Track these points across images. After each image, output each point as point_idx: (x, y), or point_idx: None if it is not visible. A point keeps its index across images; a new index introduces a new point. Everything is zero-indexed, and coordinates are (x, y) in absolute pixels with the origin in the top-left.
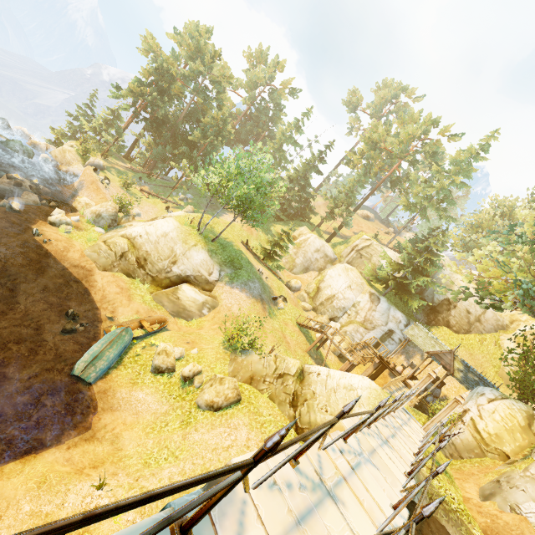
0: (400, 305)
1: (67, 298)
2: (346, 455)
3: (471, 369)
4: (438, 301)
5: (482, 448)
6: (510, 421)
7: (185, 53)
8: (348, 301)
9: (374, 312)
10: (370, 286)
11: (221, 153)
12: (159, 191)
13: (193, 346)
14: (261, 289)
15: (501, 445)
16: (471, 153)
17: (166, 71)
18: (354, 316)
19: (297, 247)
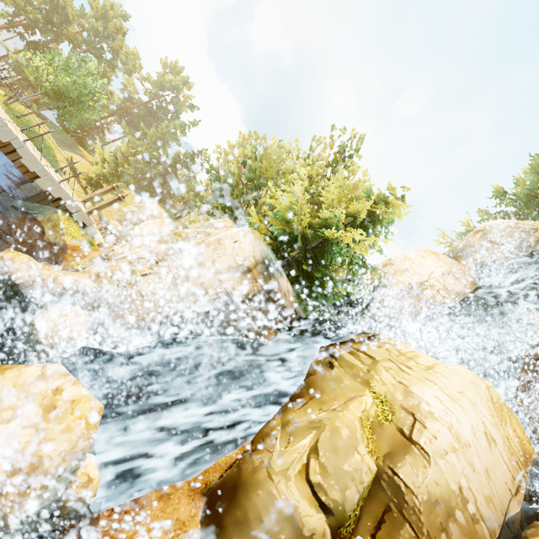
0: None
1: None
2: None
3: None
4: None
5: None
6: None
7: (93, 14)
8: None
9: None
10: None
11: (62, 56)
12: None
13: None
14: None
15: None
16: None
17: (62, 9)
18: None
19: (137, 208)
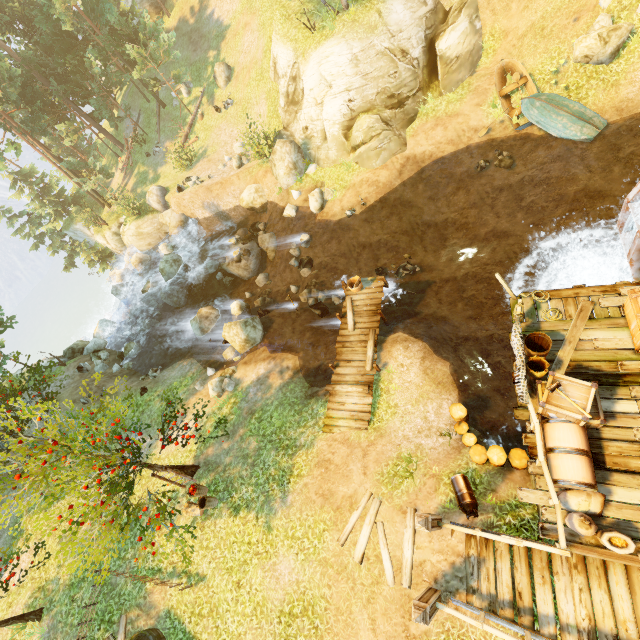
0: None
1: (448, 177)
2: None
3: None
4: None
5: None
6: None
7: None
8: None
9: None
10: None
11: None
12: (174, 127)
13: (590, 9)
14: None
15: None
16: None
17: None
18: None
19: None
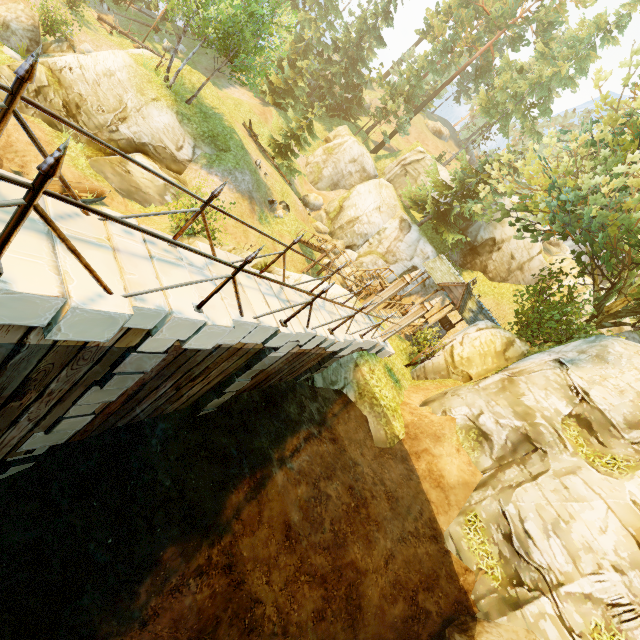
0: (437, 241)
1: None
2: (153, 247)
3: (484, 311)
4: (482, 240)
5: (450, 370)
6: (487, 347)
7: None
8: (373, 226)
9: (400, 242)
10: (407, 213)
11: None
12: (131, 29)
13: None
14: (252, 185)
15: (469, 368)
16: (599, 26)
17: None
18: (376, 246)
19: (327, 153)
